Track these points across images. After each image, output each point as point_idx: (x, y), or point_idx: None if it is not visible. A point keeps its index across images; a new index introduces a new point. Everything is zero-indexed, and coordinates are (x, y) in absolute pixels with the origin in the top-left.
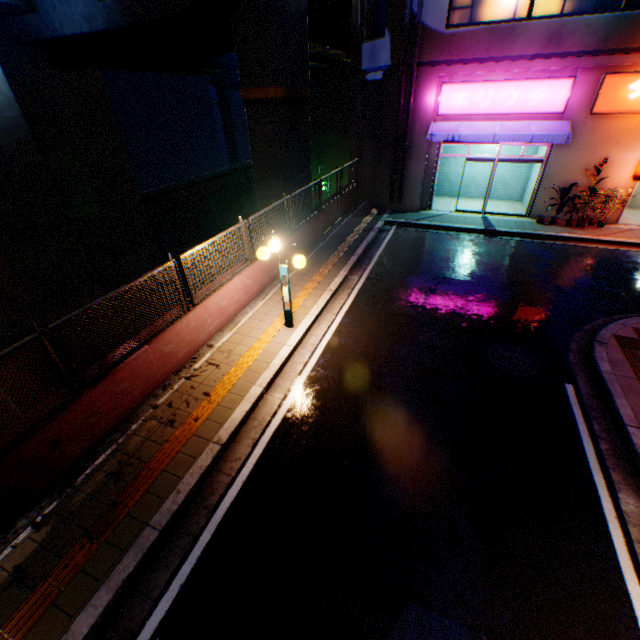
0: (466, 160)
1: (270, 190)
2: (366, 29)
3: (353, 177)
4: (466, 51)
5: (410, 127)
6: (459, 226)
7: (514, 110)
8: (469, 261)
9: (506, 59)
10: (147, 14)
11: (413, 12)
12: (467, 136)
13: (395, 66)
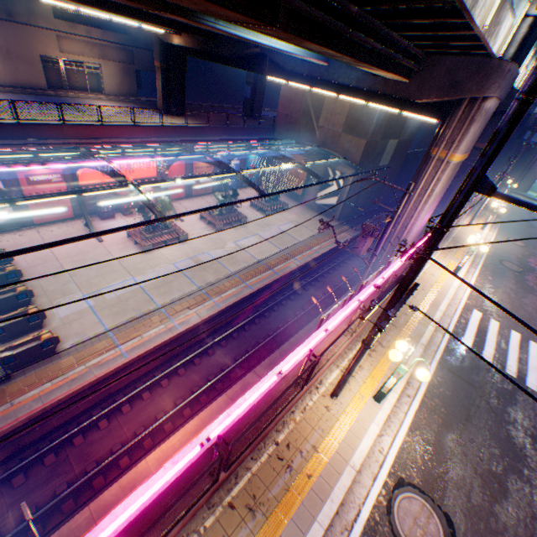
0: None
1: None
2: (530, 127)
3: None
4: None
5: (533, 163)
6: None
7: None
8: None
9: None
10: None
11: None
12: None
13: None
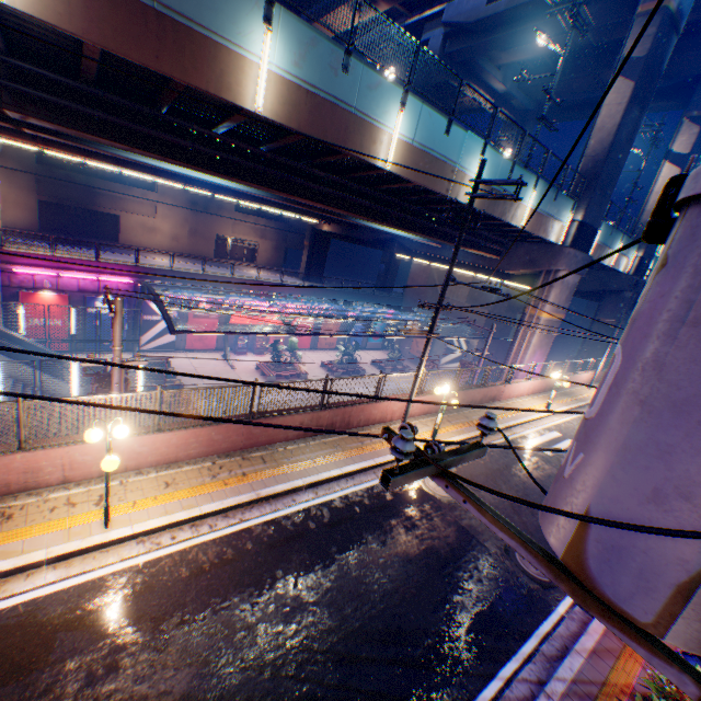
0: None
1: None
2: None
3: None
4: None
5: None
6: None
7: None
8: None
9: None
10: None
11: None
12: None
13: None
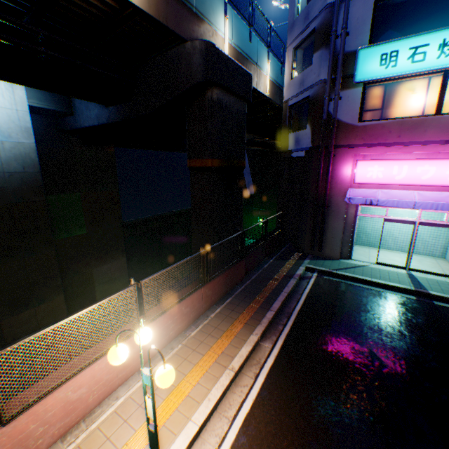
0: (384, 220)
1: (202, 233)
2: (292, 125)
3: (278, 224)
4: (378, 137)
5: (329, 190)
6: (384, 282)
7: (432, 182)
8: (409, 337)
9: (418, 143)
10: (131, 113)
11: (329, 112)
12: (385, 201)
13: (315, 147)
